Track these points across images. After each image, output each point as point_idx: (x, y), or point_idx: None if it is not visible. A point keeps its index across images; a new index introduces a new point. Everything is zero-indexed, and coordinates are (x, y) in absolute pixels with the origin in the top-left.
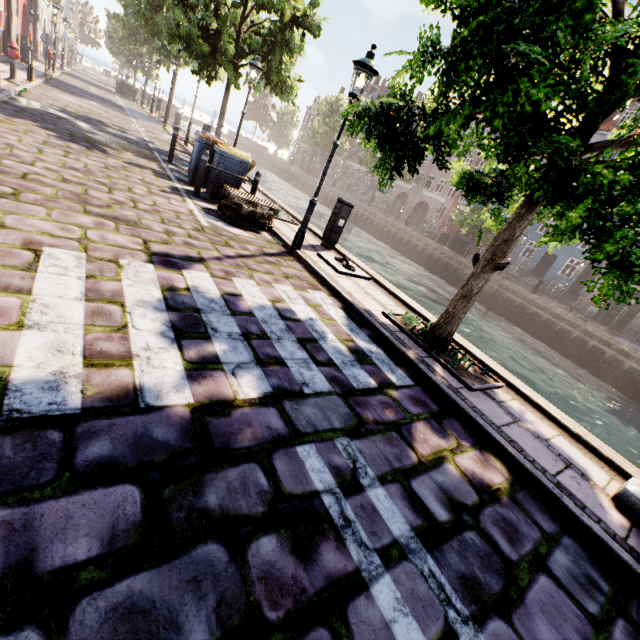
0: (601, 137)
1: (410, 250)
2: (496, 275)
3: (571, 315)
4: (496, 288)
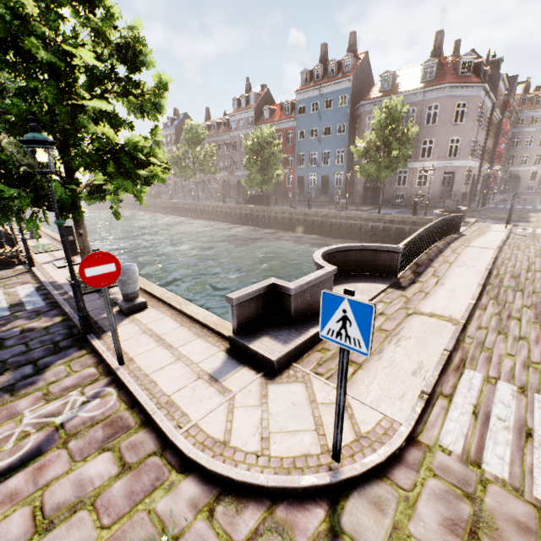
0: (311, 92)
1: (234, 218)
2: (285, 208)
3: (331, 211)
4: (288, 216)
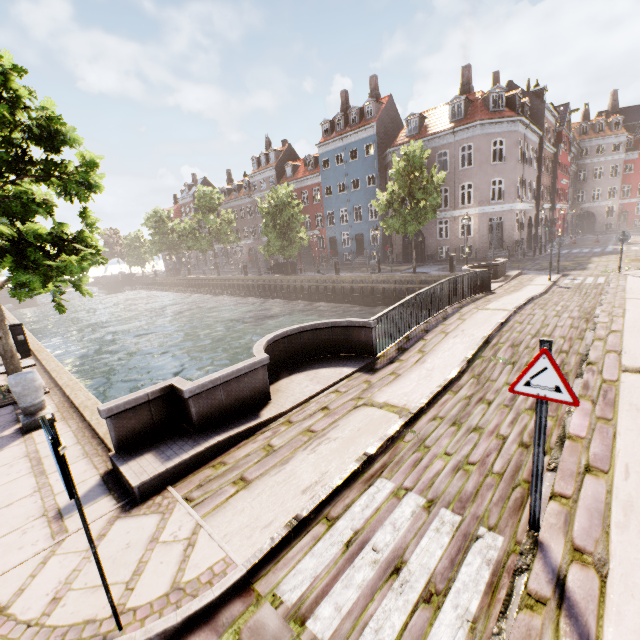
0: (334, 143)
1: (257, 291)
2: (310, 276)
3: (361, 275)
4: (315, 285)
